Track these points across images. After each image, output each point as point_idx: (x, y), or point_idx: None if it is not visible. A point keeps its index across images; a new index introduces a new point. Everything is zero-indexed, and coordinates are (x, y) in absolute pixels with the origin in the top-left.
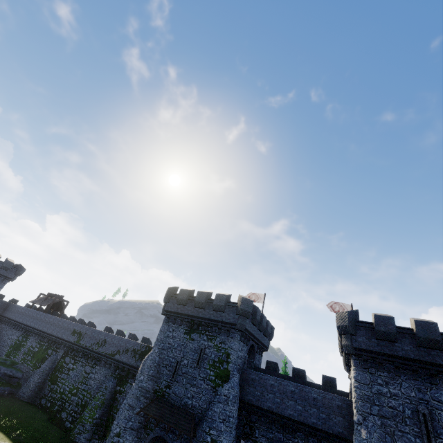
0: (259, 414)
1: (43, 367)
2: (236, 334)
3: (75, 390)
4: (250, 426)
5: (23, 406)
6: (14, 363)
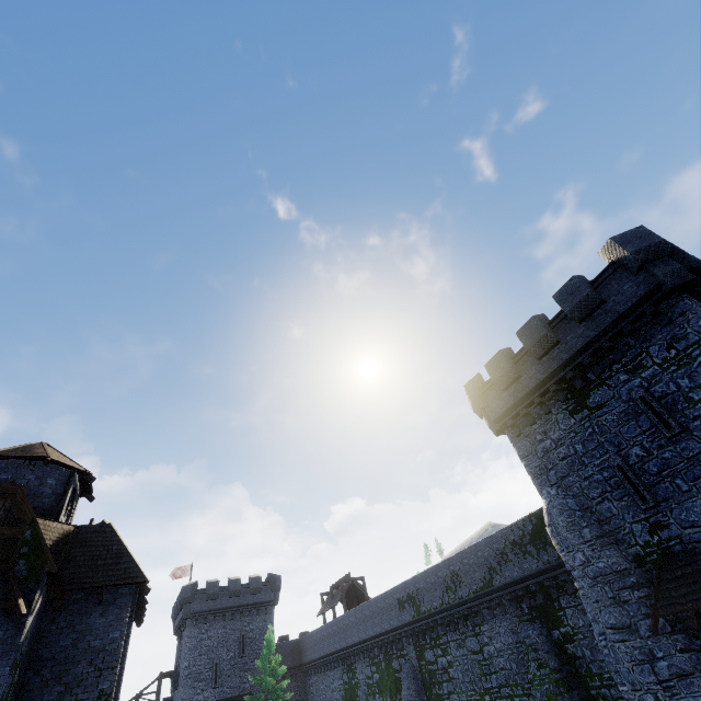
0: None
1: (404, 695)
2: (683, 302)
3: (486, 699)
4: None
5: None
6: None
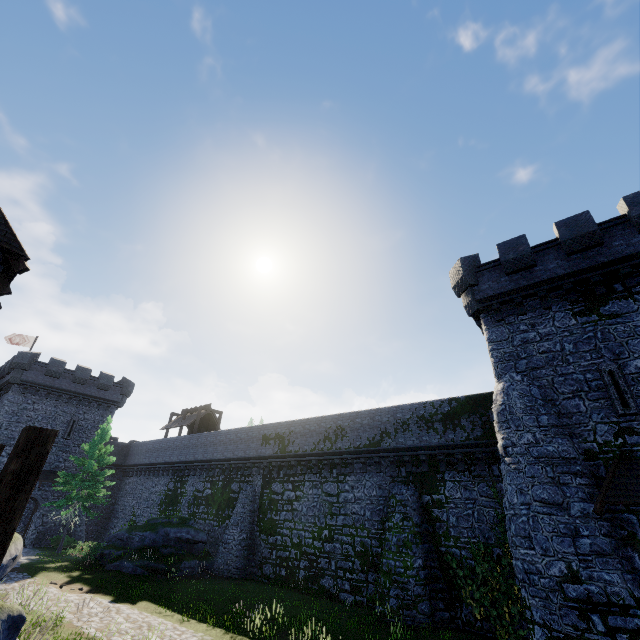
0: None
1: (238, 512)
2: None
3: (324, 533)
4: None
5: (242, 585)
6: (185, 518)
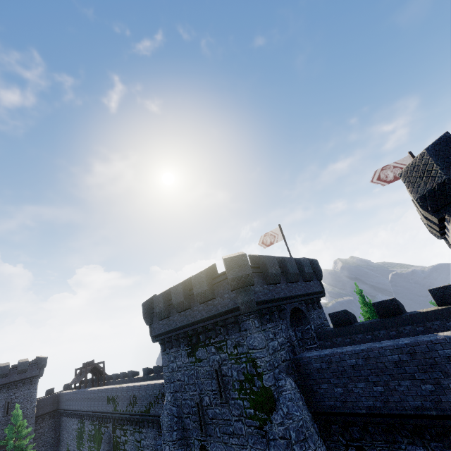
0: (359, 425)
1: None
2: (249, 321)
3: None
4: (357, 447)
5: None
6: None
